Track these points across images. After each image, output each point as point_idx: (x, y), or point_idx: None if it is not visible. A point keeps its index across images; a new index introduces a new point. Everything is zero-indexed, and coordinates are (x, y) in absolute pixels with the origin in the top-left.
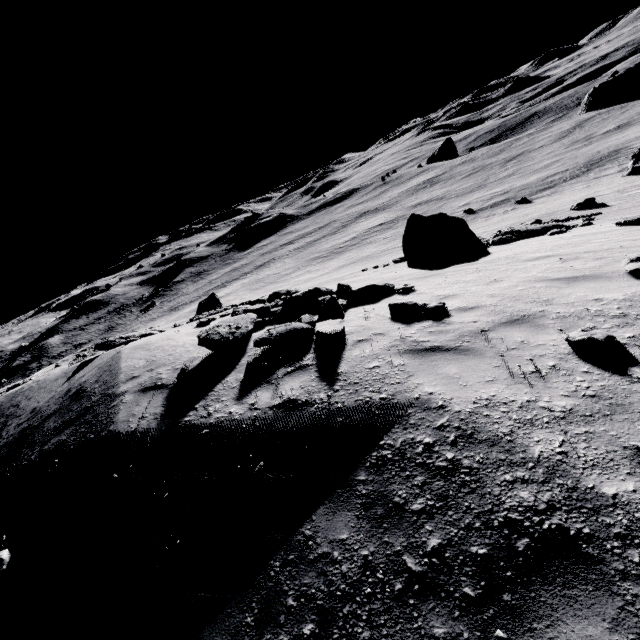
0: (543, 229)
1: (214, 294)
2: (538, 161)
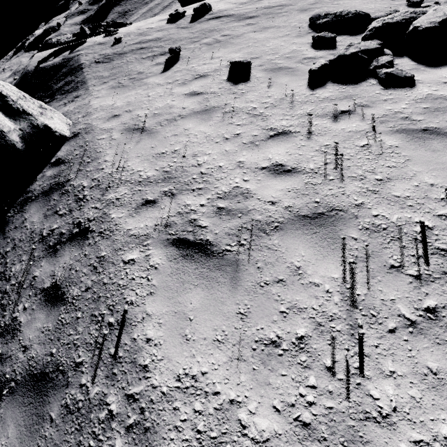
0: None
1: None
2: None
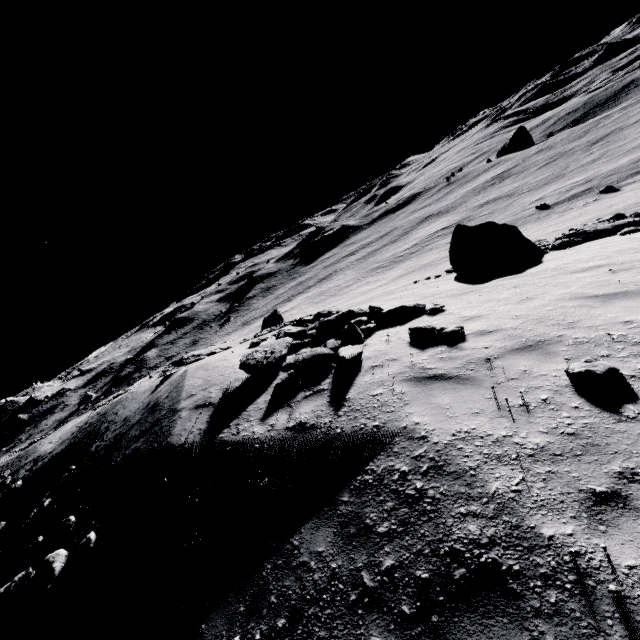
0: (615, 228)
1: (276, 310)
2: (631, 139)
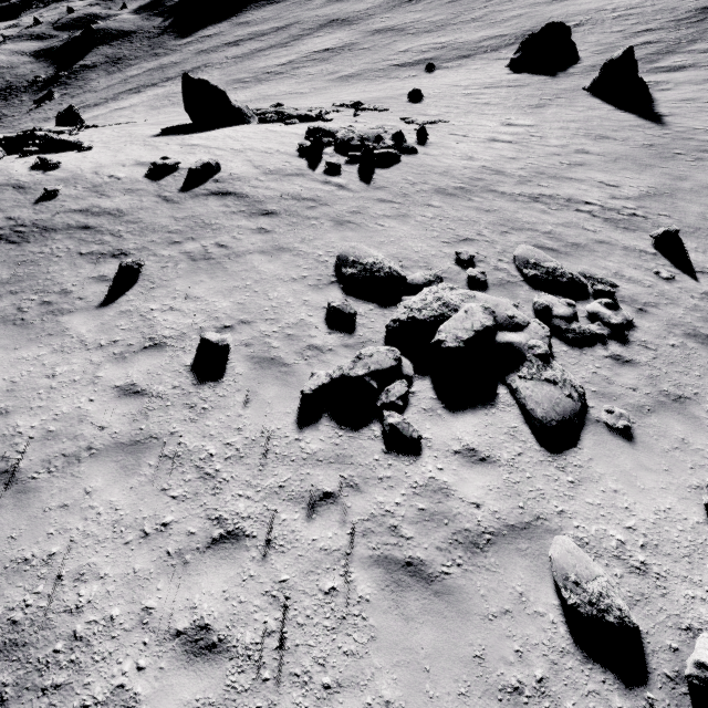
0: (297, 117)
1: (73, 107)
2: (513, 7)
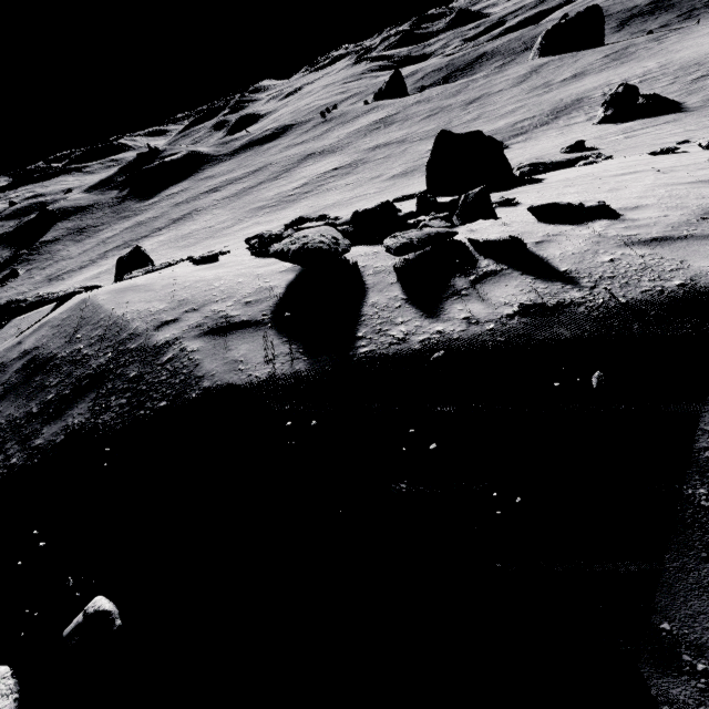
0: (569, 161)
1: (140, 247)
2: (502, 106)
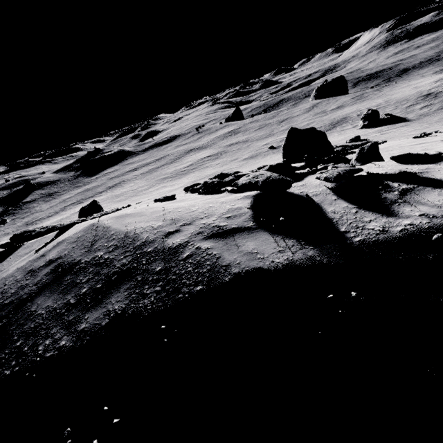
0: (363, 144)
1: (96, 200)
2: (300, 122)
